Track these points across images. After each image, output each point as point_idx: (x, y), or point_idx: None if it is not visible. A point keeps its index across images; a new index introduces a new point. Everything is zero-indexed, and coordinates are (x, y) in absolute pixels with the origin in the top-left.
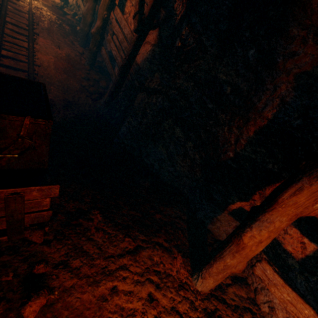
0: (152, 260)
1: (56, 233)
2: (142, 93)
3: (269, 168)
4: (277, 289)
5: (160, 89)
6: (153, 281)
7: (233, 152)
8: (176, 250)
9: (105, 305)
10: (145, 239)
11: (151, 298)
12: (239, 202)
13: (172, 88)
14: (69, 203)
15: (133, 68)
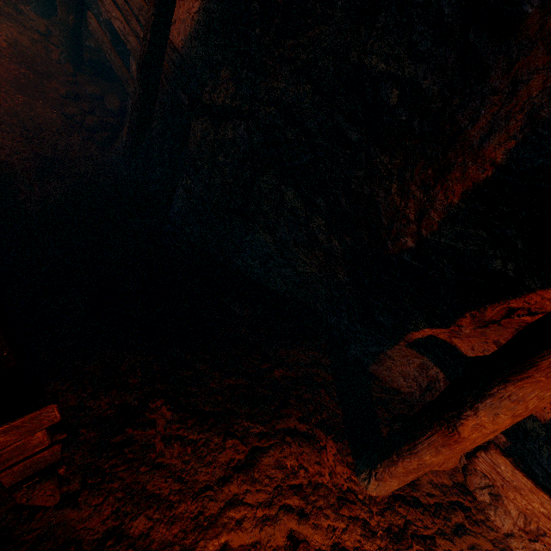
0: (283, 467)
1: (84, 473)
2: (200, 119)
3: (494, 268)
4: (519, 495)
5: (239, 107)
6: (292, 507)
7: (415, 237)
8: (322, 432)
9: None
10: (264, 430)
11: (294, 541)
12: (428, 329)
13: (265, 101)
14: (99, 398)
15: (169, 61)
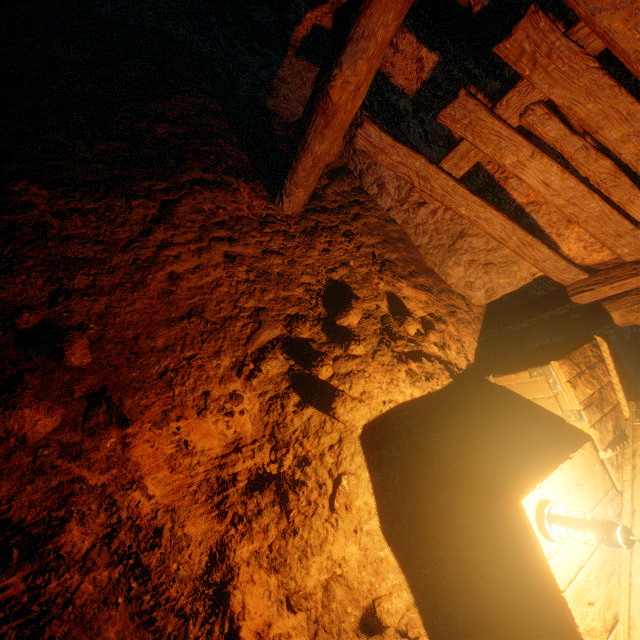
0: (202, 212)
1: None
2: None
3: None
4: (385, 155)
5: None
6: (221, 238)
7: None
8: (232, 178)
9: (175, 298)
10: (169, 186)
11: (231, 258)
12: (310, 15)
13: None
14: None
15: None
